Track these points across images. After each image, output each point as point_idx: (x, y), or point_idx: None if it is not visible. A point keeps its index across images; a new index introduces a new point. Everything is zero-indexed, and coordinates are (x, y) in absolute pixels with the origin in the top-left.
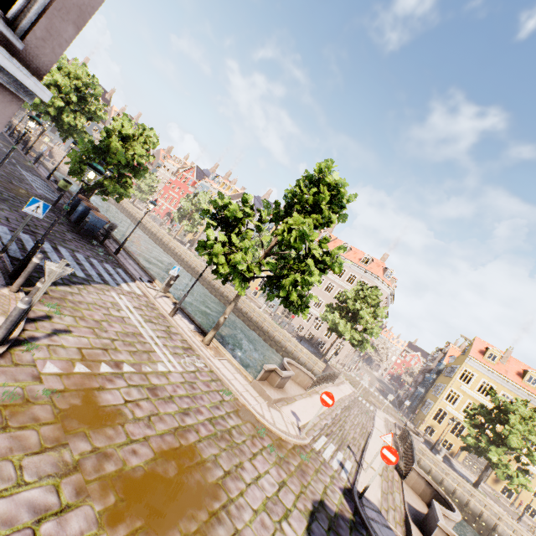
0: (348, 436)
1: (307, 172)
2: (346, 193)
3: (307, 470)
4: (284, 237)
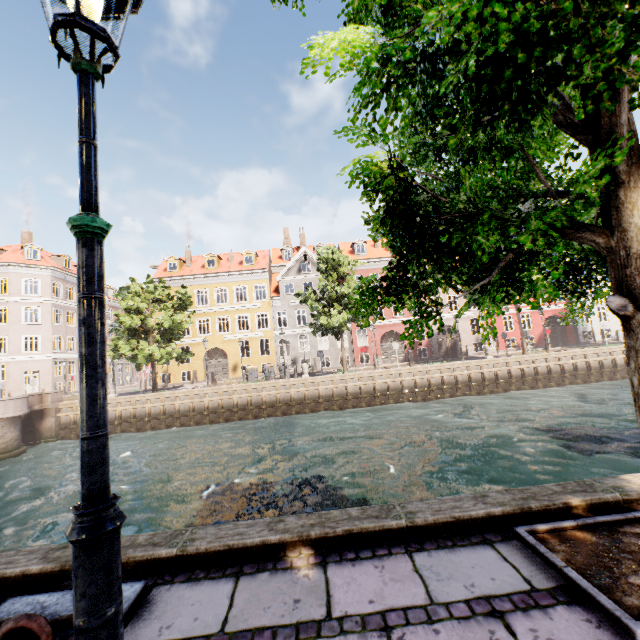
0: None
1: None
2: None
3: None
4: None
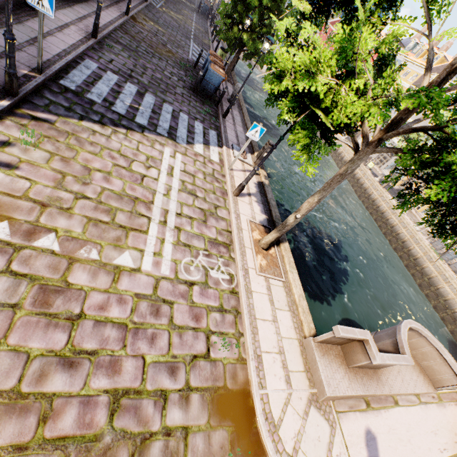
0: None
1: None
2: None
3: None
4: None
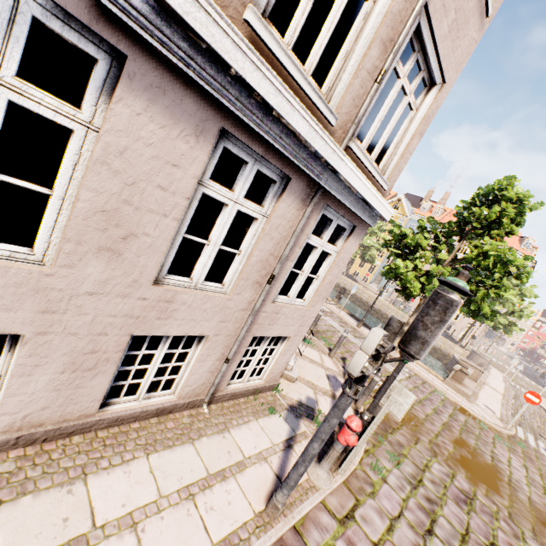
0: (533, 425)
1: (483, 190)
2: (528, 204)
3: (530, 456)
4: (478, 261)
